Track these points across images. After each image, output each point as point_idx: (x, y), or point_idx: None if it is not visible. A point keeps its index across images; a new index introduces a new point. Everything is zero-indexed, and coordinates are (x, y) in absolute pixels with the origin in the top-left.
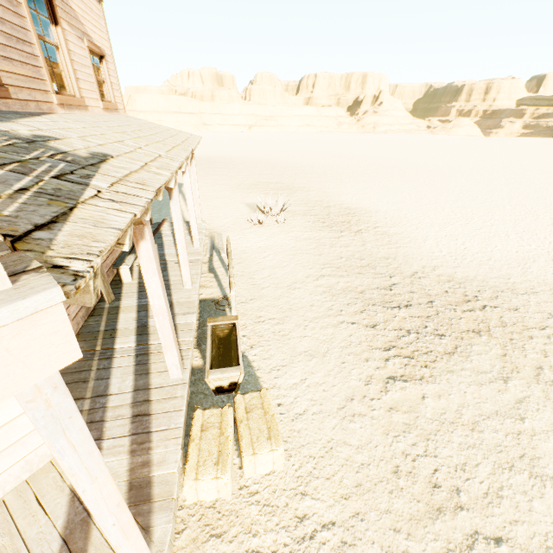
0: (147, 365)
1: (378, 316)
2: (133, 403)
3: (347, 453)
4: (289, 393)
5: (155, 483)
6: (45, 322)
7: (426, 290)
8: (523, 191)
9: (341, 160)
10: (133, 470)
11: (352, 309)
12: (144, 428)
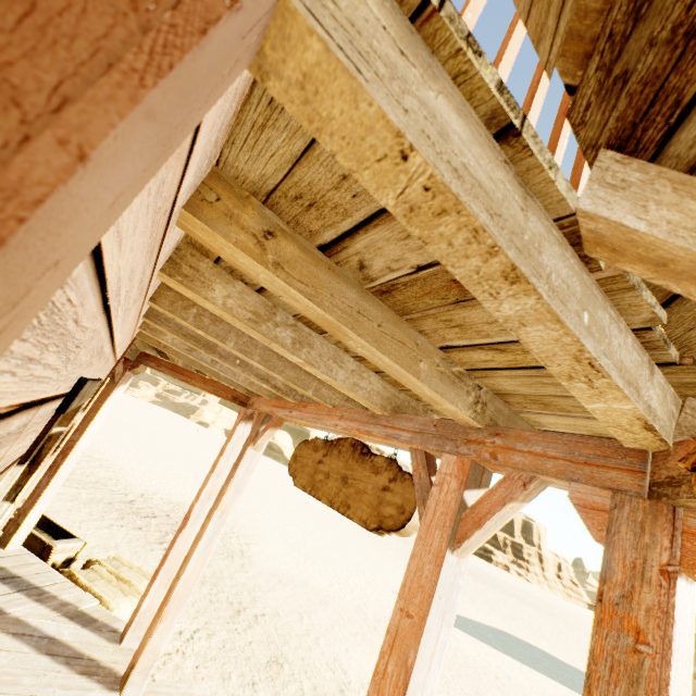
0: None
1: (139, 522)
2: None
3: None
4: None
5: (89, 612)
6: None
7: (160, 507)
8: (179, 449)
9: None
10: (58, 609)
11: (113, 516)
12: (28, 585)
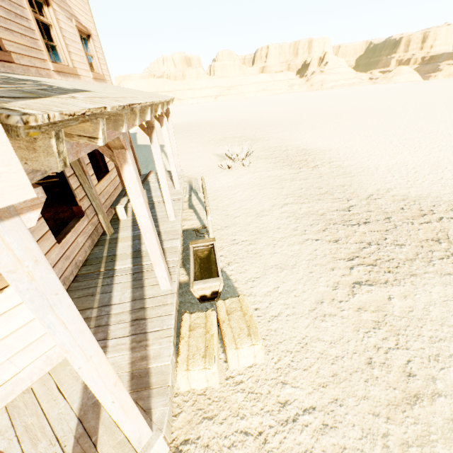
0: (141, 280)
1: (340, 233)
2: (131, 311)
3: (321, 347)
4: (264, 299)
5: (152, 373)
6: None
7: (382, 209)
8: None
9: (295, 113)
10: (134, 363)
11: (315, 229)
12: (141, 329)
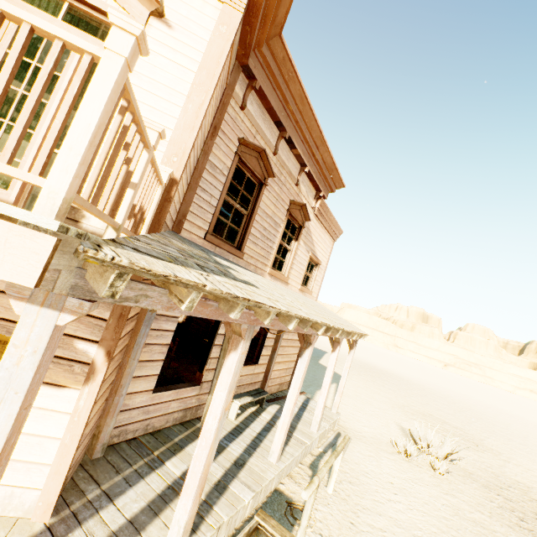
0: (166, 504)
1: None
2: (113, 533)
3: None
4: None
5: None
6: (38, 242)
7: None
8: None
9: None
10: None
11: None
12: None
